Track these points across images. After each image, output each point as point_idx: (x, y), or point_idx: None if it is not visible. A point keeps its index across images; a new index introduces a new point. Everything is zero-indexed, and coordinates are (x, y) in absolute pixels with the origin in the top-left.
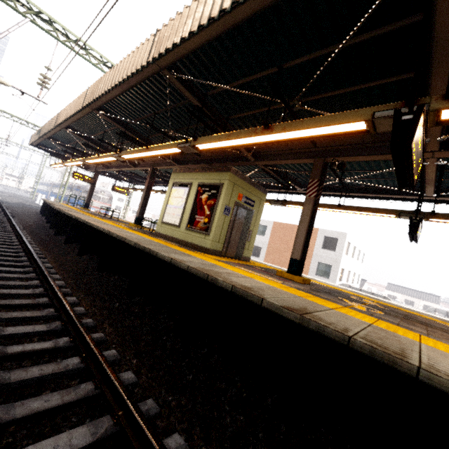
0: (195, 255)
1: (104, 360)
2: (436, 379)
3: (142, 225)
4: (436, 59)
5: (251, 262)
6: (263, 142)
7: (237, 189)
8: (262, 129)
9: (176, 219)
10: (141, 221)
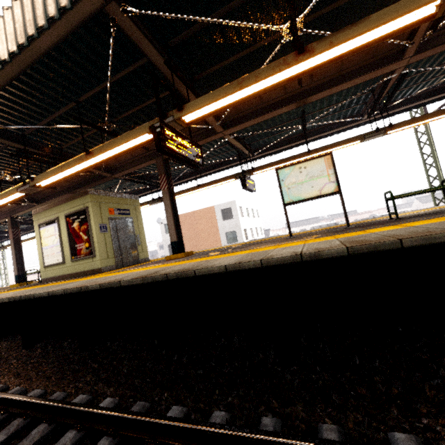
0: (83, 279)
1: (3, 394)
2: (201, 271)
3: (26, 281)
4: (174, 82)
5: (153, 260)
6: (94, 164)
7: (104, 205)
8: (85, 155)
9: (58, 257)
10: (24, 277)
